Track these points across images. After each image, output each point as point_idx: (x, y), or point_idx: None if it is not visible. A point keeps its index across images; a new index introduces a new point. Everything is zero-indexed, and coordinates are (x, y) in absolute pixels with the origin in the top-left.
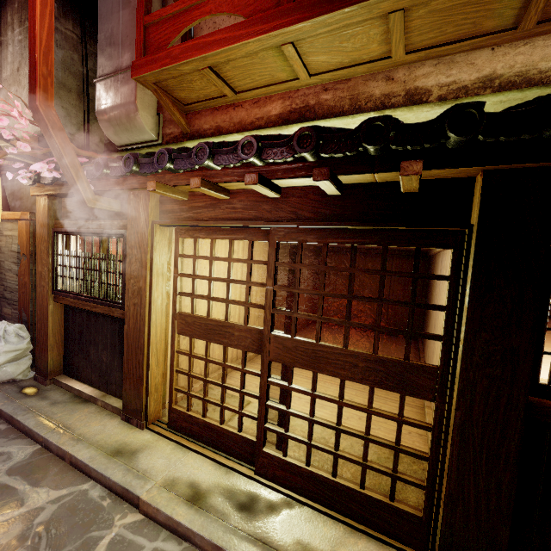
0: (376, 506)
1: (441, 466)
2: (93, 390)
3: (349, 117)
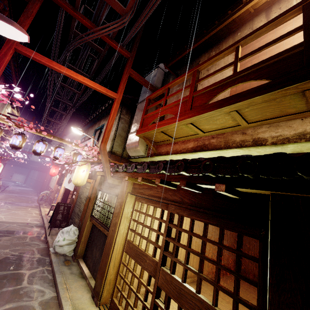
0: None
1: None
2: (88, 272)
3: (224, 150)
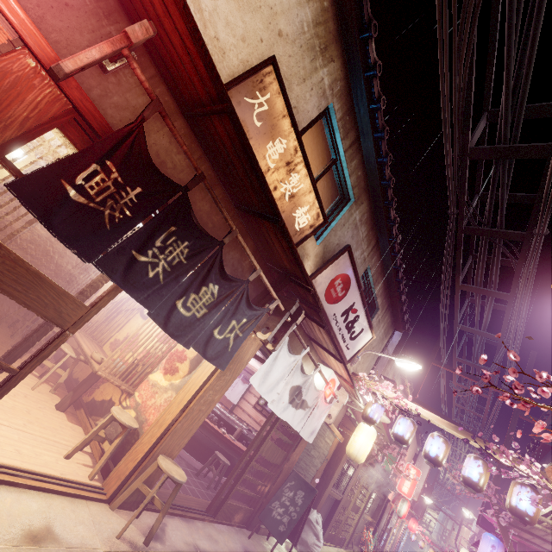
0: (344, 540)
1: (353, 527)
2: None
3: None
